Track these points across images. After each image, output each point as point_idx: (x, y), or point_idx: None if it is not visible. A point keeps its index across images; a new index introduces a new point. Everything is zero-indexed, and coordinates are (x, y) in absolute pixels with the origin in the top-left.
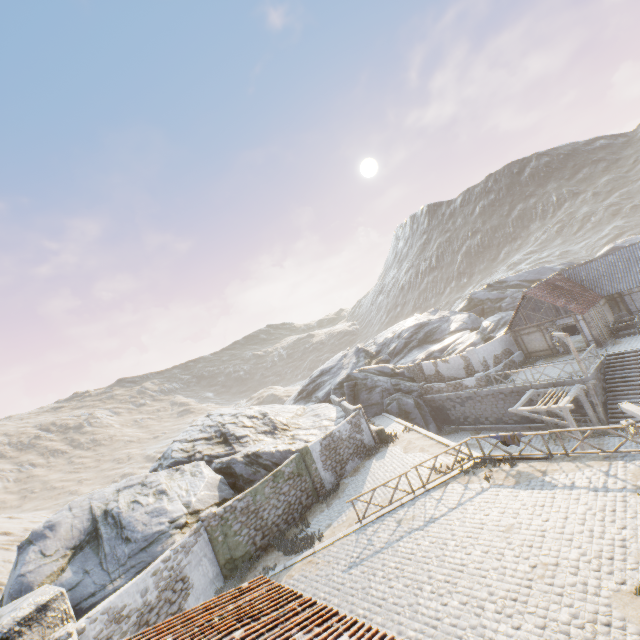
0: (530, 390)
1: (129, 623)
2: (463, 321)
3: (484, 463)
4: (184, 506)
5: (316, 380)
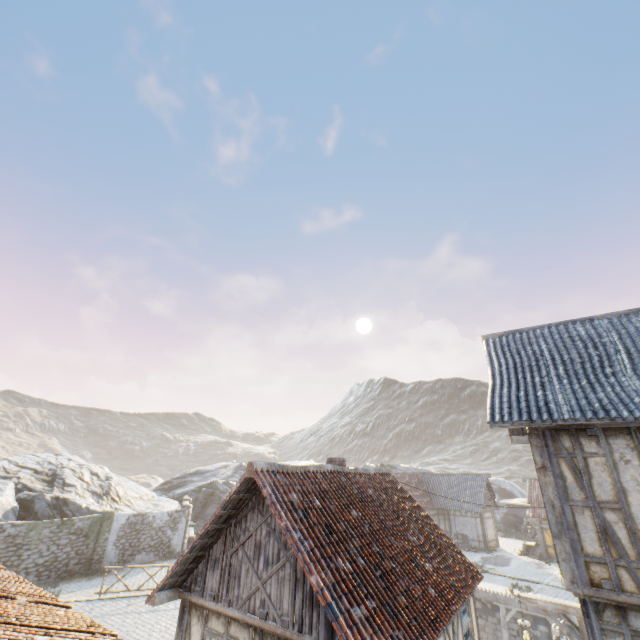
0: None
1: None
2: None
3: None
4: None
5: (187, 477)
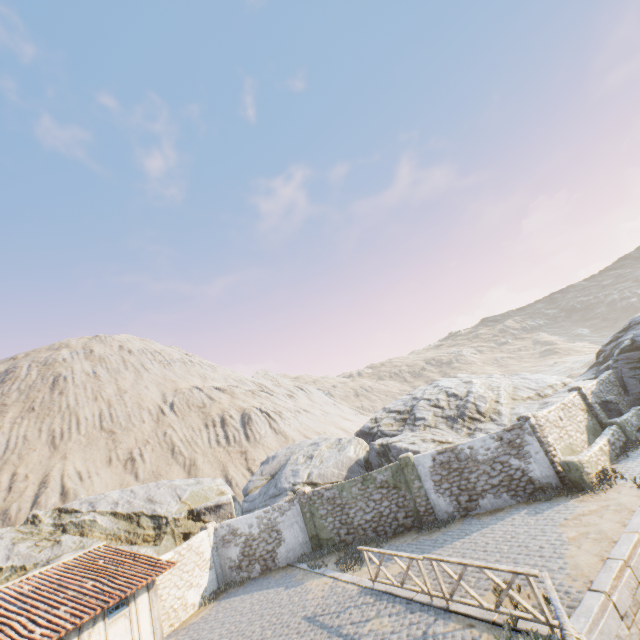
0: None
1: (240, 540)
2: None
3: None
4: (307, 475)
5: (619, 337)
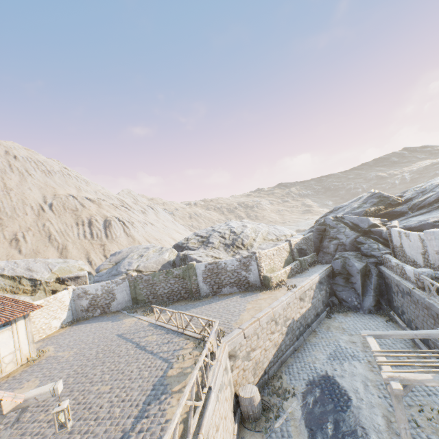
0: None
1: (90, 296)
2: None
3: (201, 347)
4: (137, 266)
5: (327, 215)
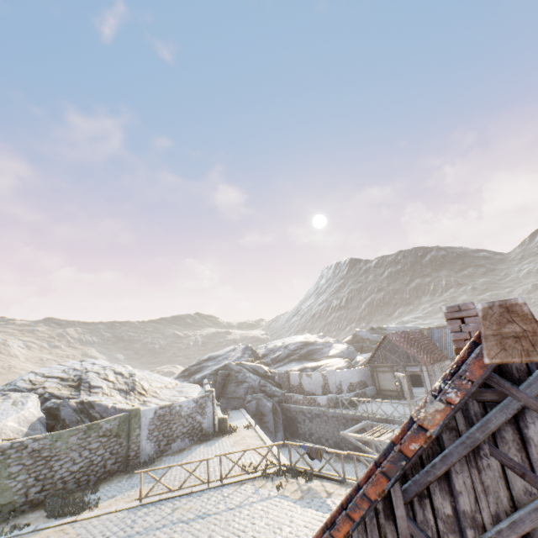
0: (366, 420)
1: None
2: (341, 350)
3: (285, 471)
4: None
5: (202, 363)
